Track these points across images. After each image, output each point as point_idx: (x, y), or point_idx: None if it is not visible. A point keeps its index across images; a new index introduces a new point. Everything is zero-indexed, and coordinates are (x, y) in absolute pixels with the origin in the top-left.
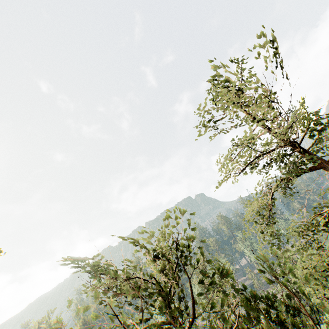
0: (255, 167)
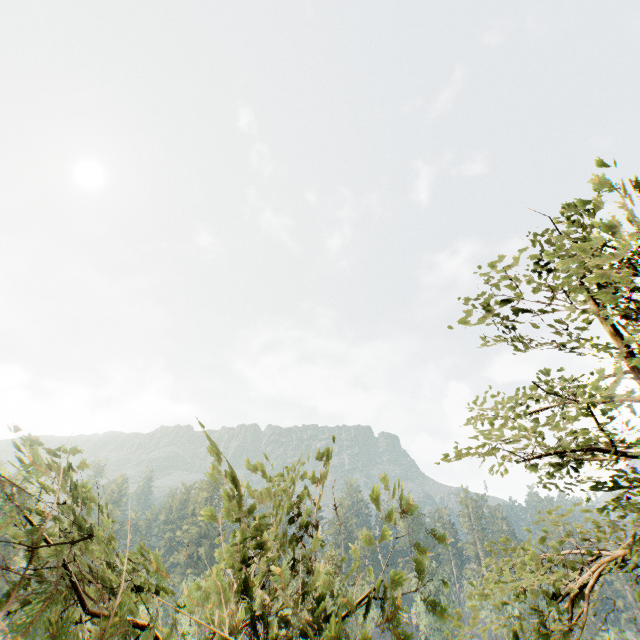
0: (579, 467)
